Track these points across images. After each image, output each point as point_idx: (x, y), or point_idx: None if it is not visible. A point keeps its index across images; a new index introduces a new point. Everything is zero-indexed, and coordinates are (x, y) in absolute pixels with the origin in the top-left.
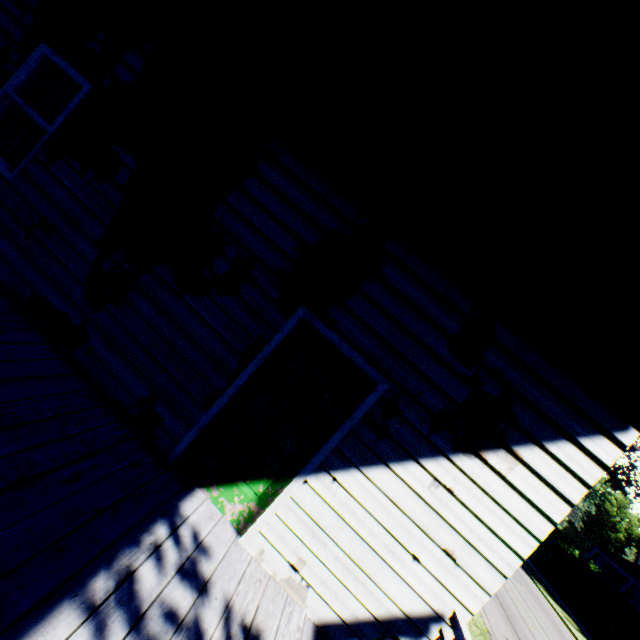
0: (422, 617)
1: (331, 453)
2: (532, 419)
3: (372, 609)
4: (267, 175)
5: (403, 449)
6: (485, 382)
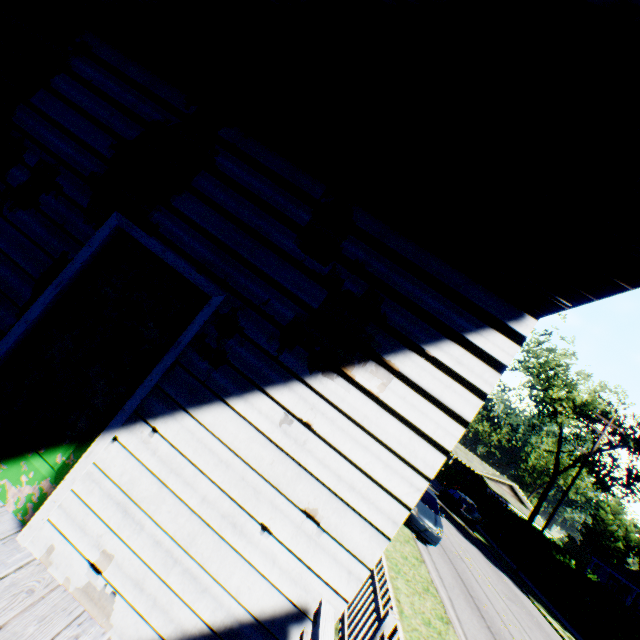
0: (278, 617)
1: (151, 395)
2: (406, 318)
3: (206, 616)
4: (80, 70)
5: (245, 377)
6: (345, 279)
